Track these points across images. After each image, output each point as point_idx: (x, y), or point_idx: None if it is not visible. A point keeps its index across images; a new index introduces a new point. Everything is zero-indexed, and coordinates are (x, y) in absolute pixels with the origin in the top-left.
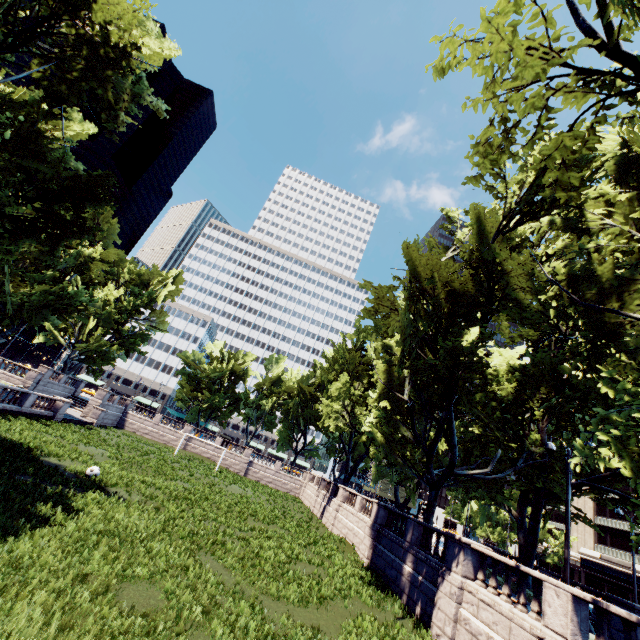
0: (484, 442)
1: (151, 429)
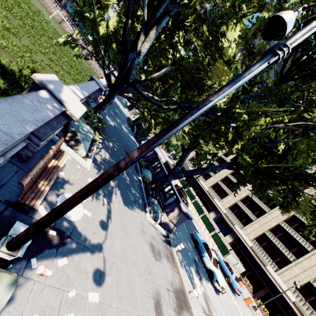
0: (152, 81)
1: None
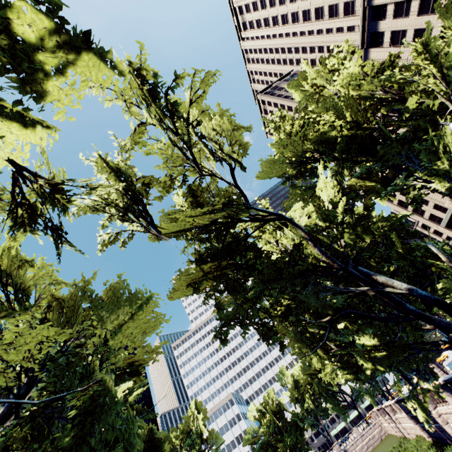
0: None
1: None
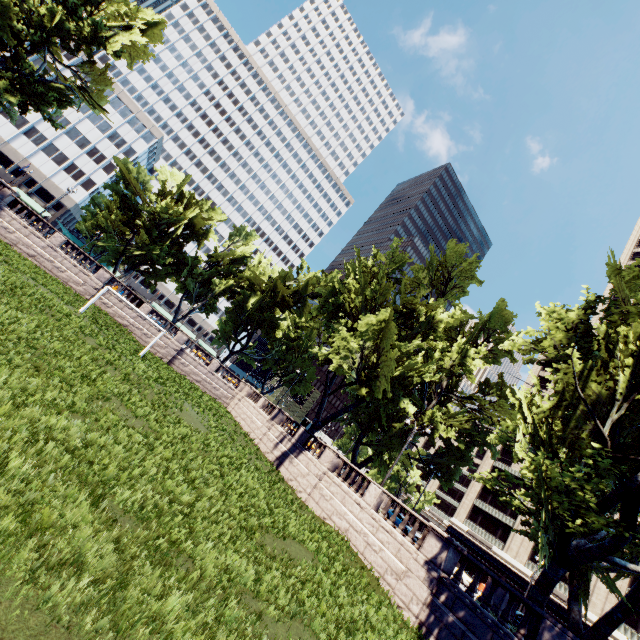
0: None
1: (41, 252)
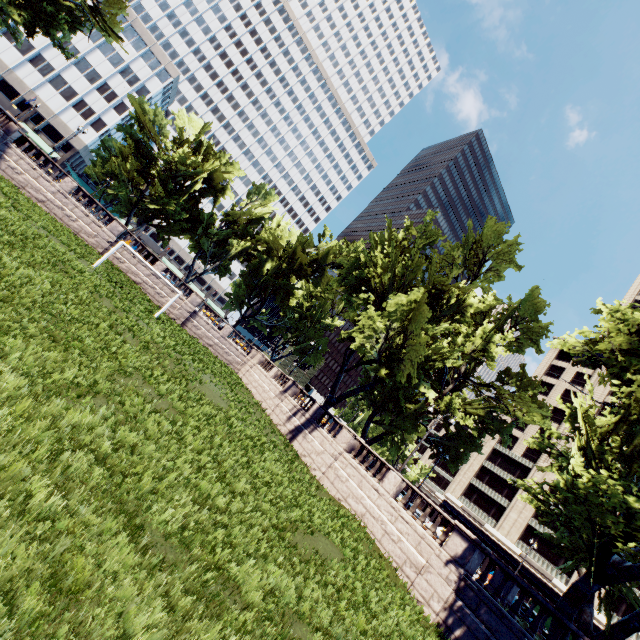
0: None
1: (50, 197)
